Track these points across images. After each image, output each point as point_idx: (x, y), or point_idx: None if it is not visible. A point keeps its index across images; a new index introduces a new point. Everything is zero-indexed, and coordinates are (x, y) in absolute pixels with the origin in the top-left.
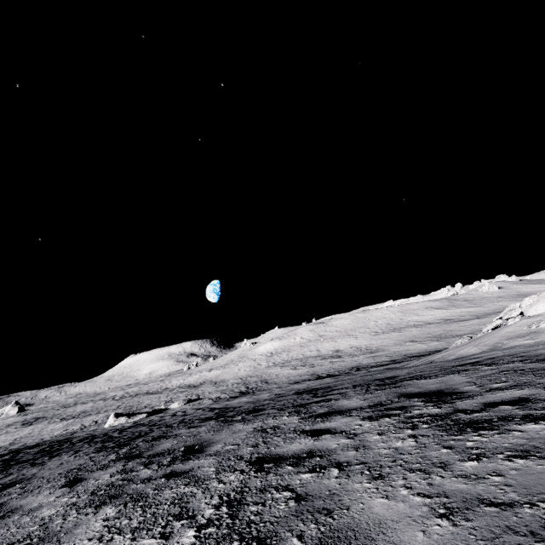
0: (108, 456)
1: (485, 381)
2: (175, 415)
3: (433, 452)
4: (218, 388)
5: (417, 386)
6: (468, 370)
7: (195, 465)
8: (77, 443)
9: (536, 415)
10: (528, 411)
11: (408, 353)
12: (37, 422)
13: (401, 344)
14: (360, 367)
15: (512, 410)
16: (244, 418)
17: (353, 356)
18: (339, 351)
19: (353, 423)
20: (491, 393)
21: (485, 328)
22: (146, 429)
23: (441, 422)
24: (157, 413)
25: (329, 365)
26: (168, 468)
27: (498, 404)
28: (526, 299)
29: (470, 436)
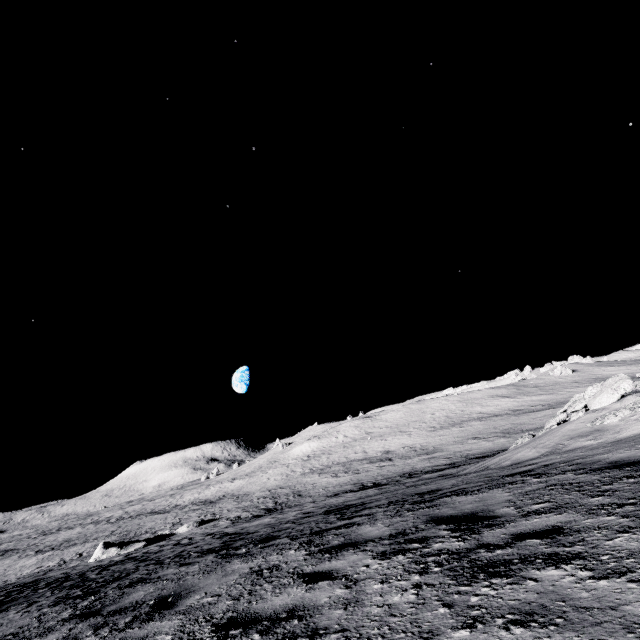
0: (61, 613)
1: (526, 501)
2: (178, 545)
3: (428, 613)
4: (240, 504)
5: (453, 505)
6: (515, 483)
7: (152, 630)
8: (41, 588)
9: (561, 555)
10: (555, 548)
11: (470, 454)
12: (4, 557)
13: (462, 442)
14: (413, 473)
15: (538, 545)
16: (249, 551)
17: (406, 458)
18: (389, 452)
19: (361, 563)
20: (526, 519)
21: (548, 423)
22: (131, 567)
23: (456, 564)
24: (160, 540)
25: (376, 471)
26: (118, 635)
27: (527, 537)
28: (589, 389)
29: (479, 587)
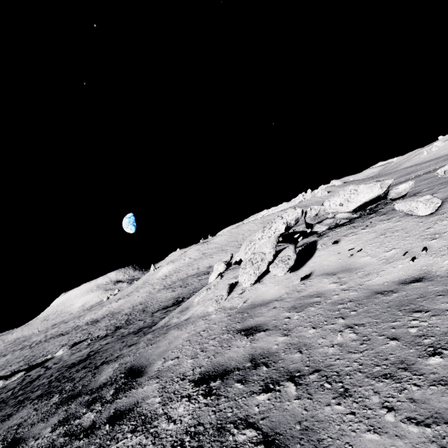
0: None
1: None
2: (17, 384)
3: None
4: (109, 323)
5: None
6: (51, 397)
7: None
8: None
9: None
10: None
11: None
12: None
13: None
14: None
15: None
16: None
17: None
18: (211, 267)
19: None
20: None
21: None
22: None
23: None
24: (40, 365)
25: (195, 284)
26: None
27: None
28: (215, 265)
29: None
